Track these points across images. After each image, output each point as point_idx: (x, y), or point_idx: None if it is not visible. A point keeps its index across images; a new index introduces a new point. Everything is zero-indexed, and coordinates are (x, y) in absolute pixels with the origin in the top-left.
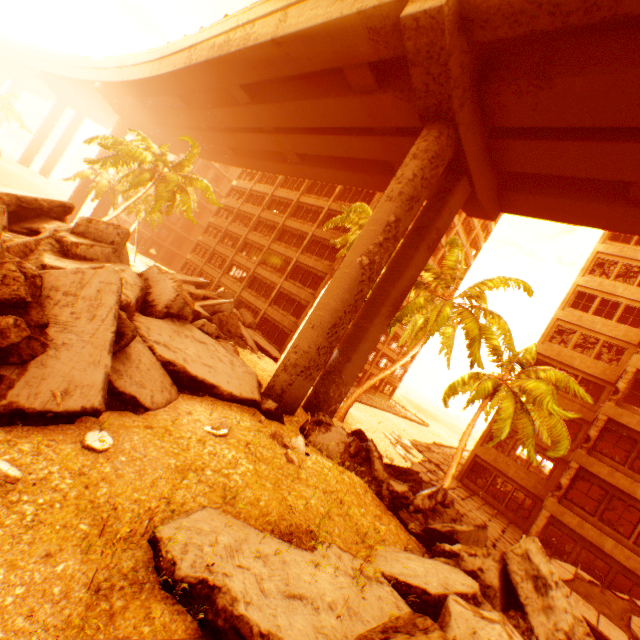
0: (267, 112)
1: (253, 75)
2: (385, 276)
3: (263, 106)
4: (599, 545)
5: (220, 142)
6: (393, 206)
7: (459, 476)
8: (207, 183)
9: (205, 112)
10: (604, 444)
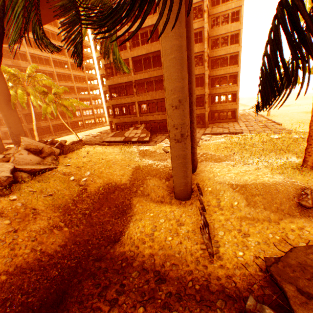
0: None
1: None
2: None
3: None
4: (125, 122)
5: None
6: None
7: (111, 131)
8: None
9: None
10: (152, 88)
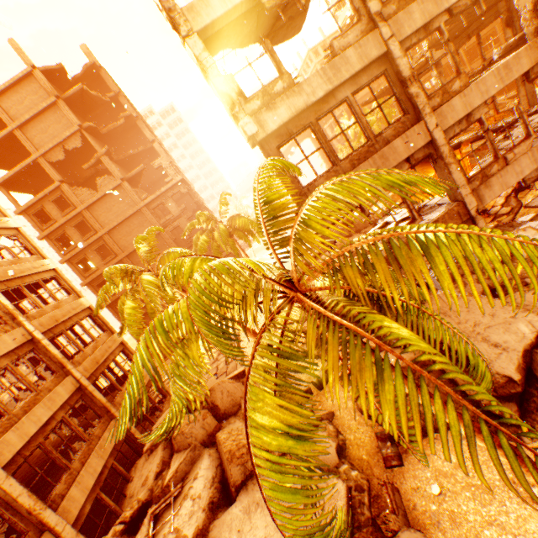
0: None
1: None
2: None
3: None
4: None
5: None
6: None
7: None
8: None
9: None
10: None
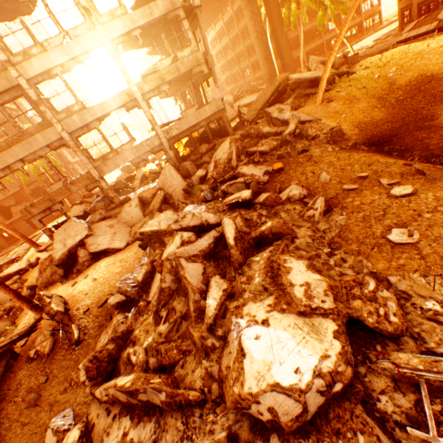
0: None
1: None
2: (269, 23)
3: None
4: None
5: None
6: (247, 11)
7: (399, 29)
8: None
9: None
10: None
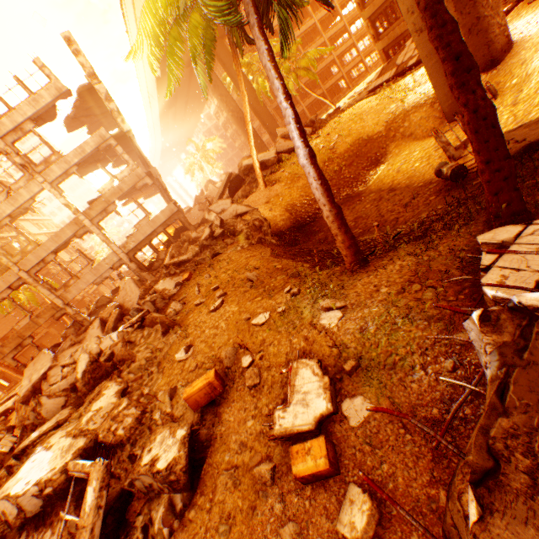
0: (180, 102)
1: (167, 108)
2: None
3: (177, 104)
4: (397, 36)
5: (190, 119)
6: (216, 96)
7: None
8: (206, 139)
9: (176, 124)
10: None
